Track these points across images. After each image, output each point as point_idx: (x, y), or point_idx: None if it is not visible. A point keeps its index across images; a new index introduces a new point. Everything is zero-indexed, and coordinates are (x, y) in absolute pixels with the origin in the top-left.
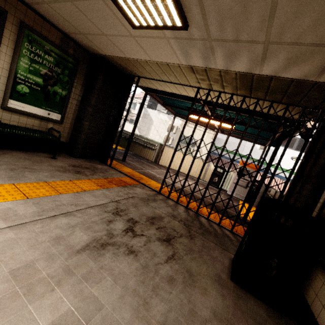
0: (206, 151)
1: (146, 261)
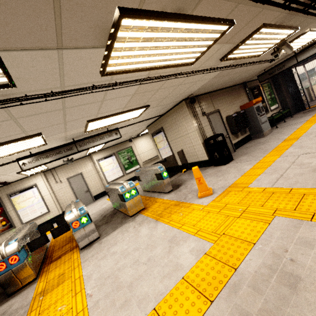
0: None
1: None
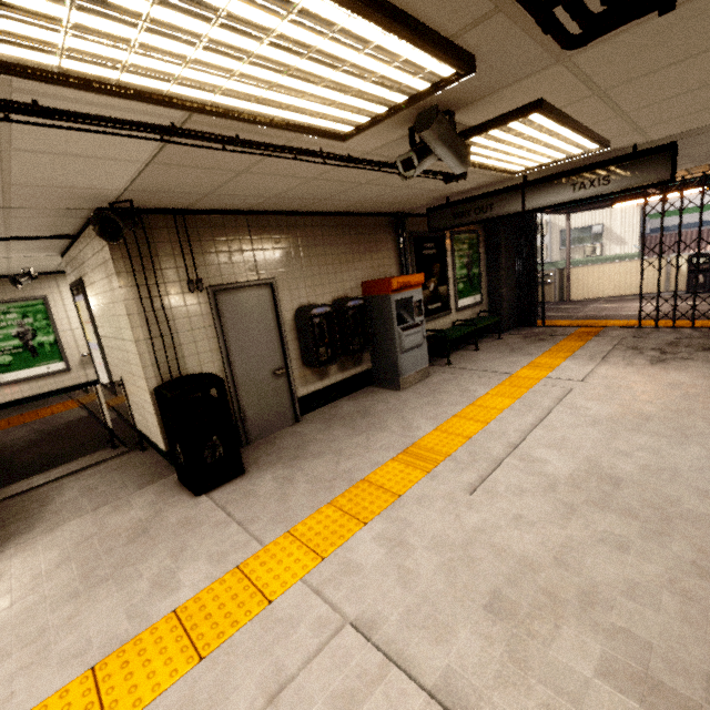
0: (634, 234)
1: (704, 360)
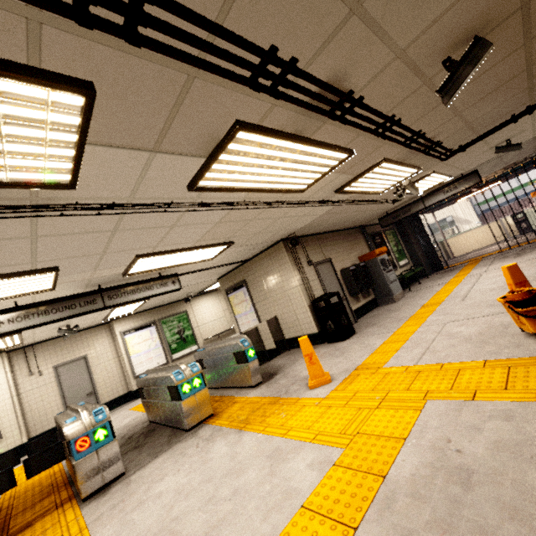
0: (473, 216)
1: None
